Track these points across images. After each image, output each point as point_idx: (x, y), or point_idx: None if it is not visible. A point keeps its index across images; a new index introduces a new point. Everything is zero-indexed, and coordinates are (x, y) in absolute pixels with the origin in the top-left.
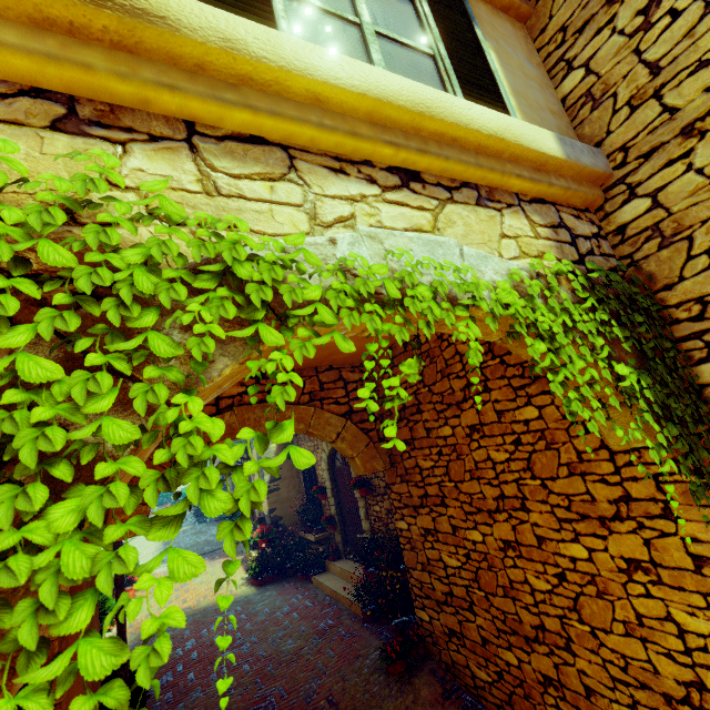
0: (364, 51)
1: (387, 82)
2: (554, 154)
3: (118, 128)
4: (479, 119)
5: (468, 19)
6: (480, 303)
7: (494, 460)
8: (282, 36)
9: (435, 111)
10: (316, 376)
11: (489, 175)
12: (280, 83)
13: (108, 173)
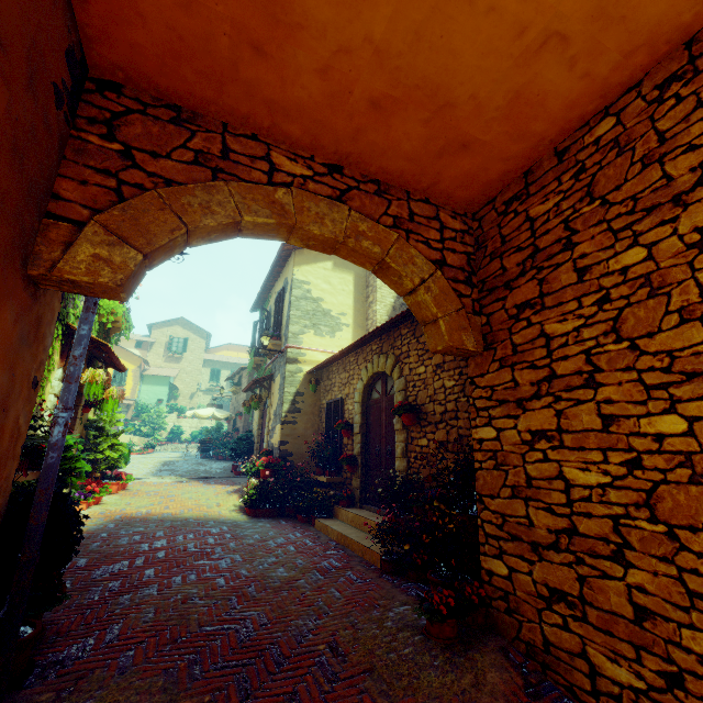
0: None
1: None
2: None
3: None
4: None
5: None
6: None
7: None
8: None
9: None
10: (406, 202)
11: None
12: None
13: None
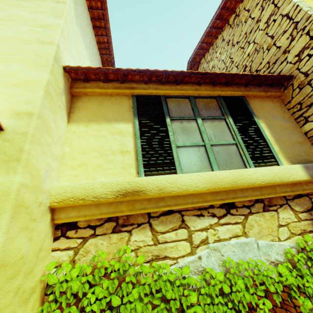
0: (207, 156)
1: (217, 177)
2: (302, 179)
3: (129, 224)
4: (260, 176)
5: (250, 113)
6: (270, 287)
7: (294, 303)
8: (177, 176)
9: (238, 183)
10: None
11: (268, 196)
12: (177, 194)
13: (128, 258)
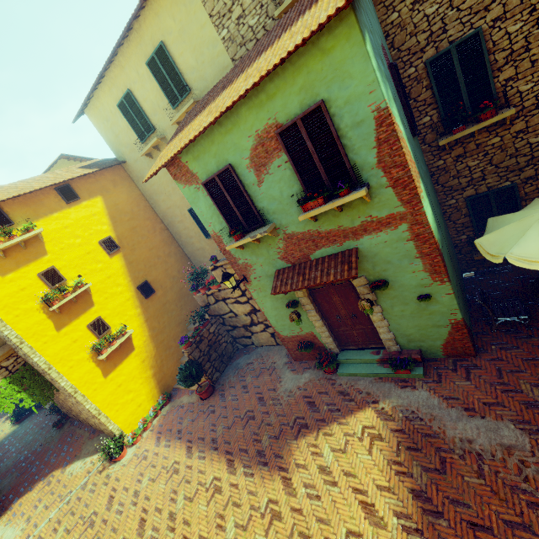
0: None
1: None
2: None
3: None
4: None
5: None
6: None
7: None
8: None
9: None
10: None
11: None
12: None
13: None
